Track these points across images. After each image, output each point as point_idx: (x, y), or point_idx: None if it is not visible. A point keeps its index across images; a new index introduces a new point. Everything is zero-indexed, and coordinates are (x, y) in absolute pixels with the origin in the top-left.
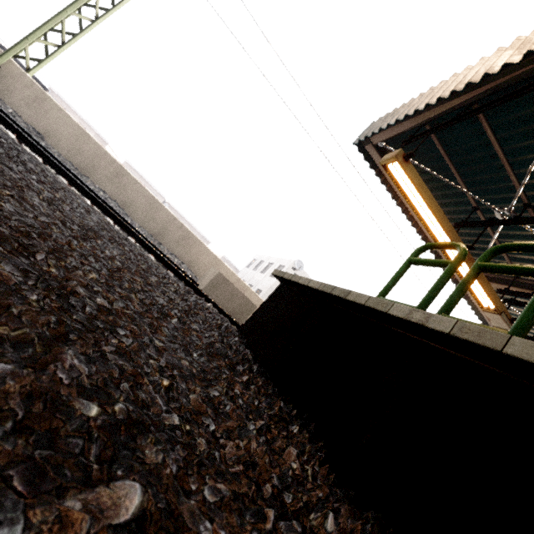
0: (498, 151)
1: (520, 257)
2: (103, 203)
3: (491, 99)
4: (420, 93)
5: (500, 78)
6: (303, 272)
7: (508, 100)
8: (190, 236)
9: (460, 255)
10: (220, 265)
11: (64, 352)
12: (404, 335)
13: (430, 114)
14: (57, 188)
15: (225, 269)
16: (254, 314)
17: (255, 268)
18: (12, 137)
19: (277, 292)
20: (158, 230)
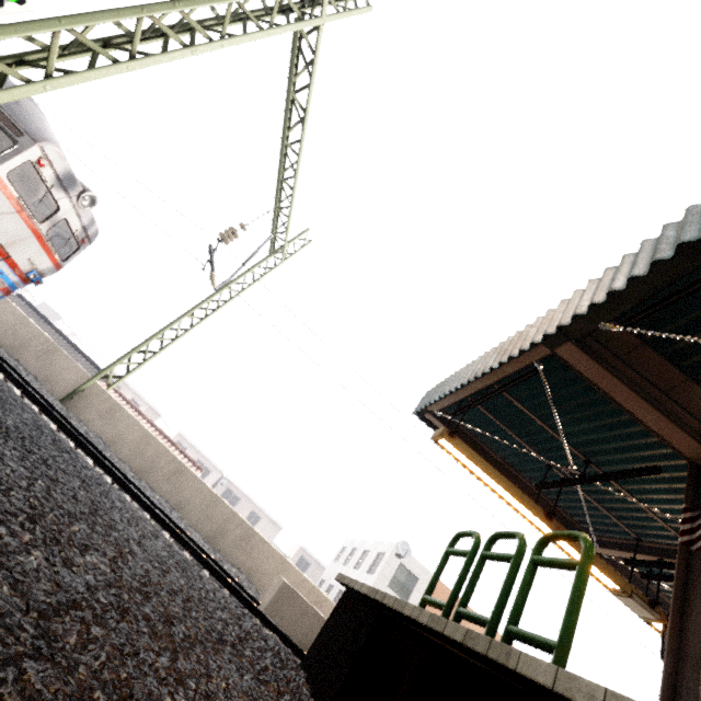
0: (532, 417)
1: (624, 514)
2: (159, 511)
3: (504, 380)
4: (455, 372)
5: (495, 373)
6: (412, 559)
7: (508, 388)
8: (252, 534)
9: (474, 544)
10: (289, 569)
11: (180, 656)
12: (419, 633)
13: (463, 393)
14: (136, 520)
15: (295, 573)
16: (317, 636)
17: (346, 560)
18: (91, 463)
19: (341, 602)
20: (215, 531)
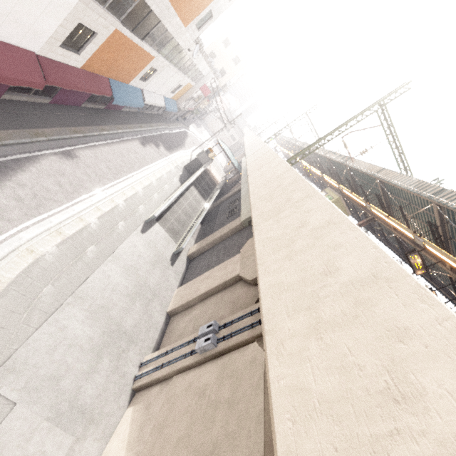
0: None
1: None
2: None
3: None
4: None
5: None
6: None
7: None
8: None
9: None
10: None
11: None
12: None
13: None
14: None
15: None
16: None
17: None
18: None
19: None
20: None
